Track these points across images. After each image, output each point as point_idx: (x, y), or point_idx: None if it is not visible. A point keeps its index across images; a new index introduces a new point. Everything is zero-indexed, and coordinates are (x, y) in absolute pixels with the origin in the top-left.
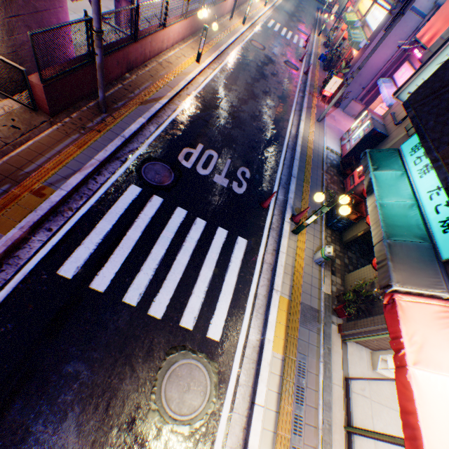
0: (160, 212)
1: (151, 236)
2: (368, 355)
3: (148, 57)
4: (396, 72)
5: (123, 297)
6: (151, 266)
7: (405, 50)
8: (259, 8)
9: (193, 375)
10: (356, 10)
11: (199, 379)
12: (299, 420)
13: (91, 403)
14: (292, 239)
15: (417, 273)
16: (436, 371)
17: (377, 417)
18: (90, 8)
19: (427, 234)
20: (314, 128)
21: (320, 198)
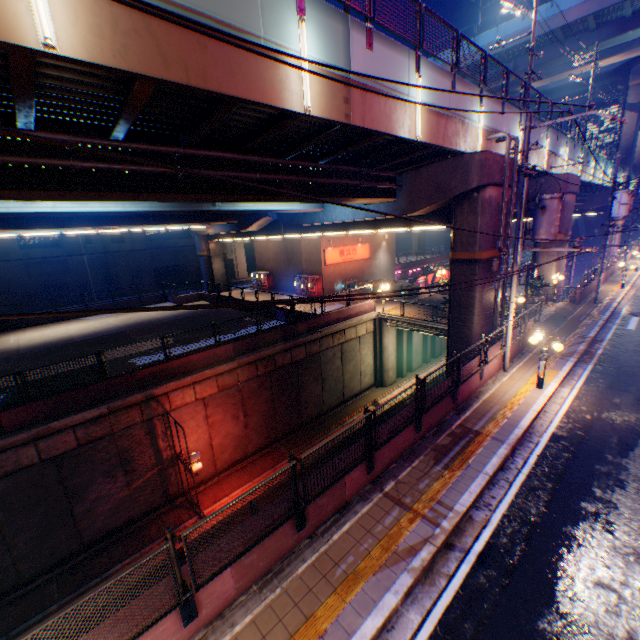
0: None
1: None
2: None
3: (592, 290)
4: None
5: None
6: None
7: None
8: (638, 263)
9: None
10: None
11: None
12: None
13: None
14: None
15: None
16: None
17: None
18: None
19: None
20: None
21: None
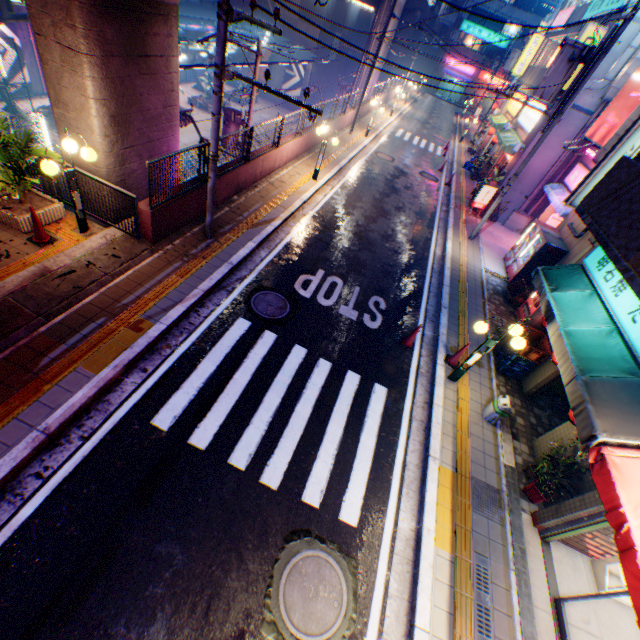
0: (273, 350)
1: (263, 380)
2: (587, 565)
3: (258, 178)
4: (567, 176)
5: (228, 458)
6: (263, 419)
7: (573, 151)
8: (384, 118)
9: (323, 575)
10: (505, 112)
11: (331, 582)
12: None
13: (186, 601)
14: (450, 388)
15: (631, 419)
16: None
17: None
18: (189, 133)
19: (637, 367)
20: (466, 247)
21: (483, 328)
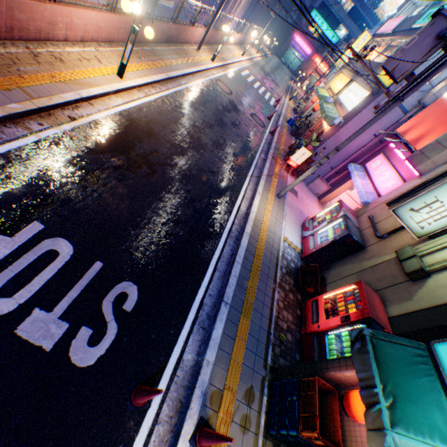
0: None
1: None
2: None
3: (3, 33)
4: (370, 161)
5: None
6: None
7: (381, 141)
8: (236, 55)
9: None
10: (328, 88)
11: None
12: None
13: None
14: None
15: None
16: None
17: None
18: None
19: None
20: (272, 206)
21: None
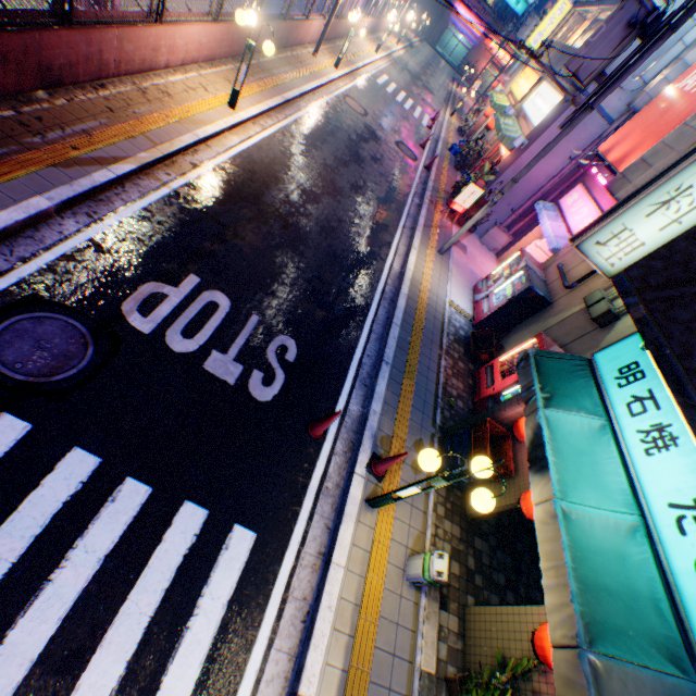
0: (5, 468)
1: None
2: None
3: (112, 70)
4: (564, 197)
5: None
6: None
7: (579, 166)
8: (368, 53)
9: None
10: (508, 92)
11: None
12: None
13: None
14: (366, 521)
15: None
16: None
17: None
18: None
19: (683, 641)
20: (433, 265)
21: (433, 466)
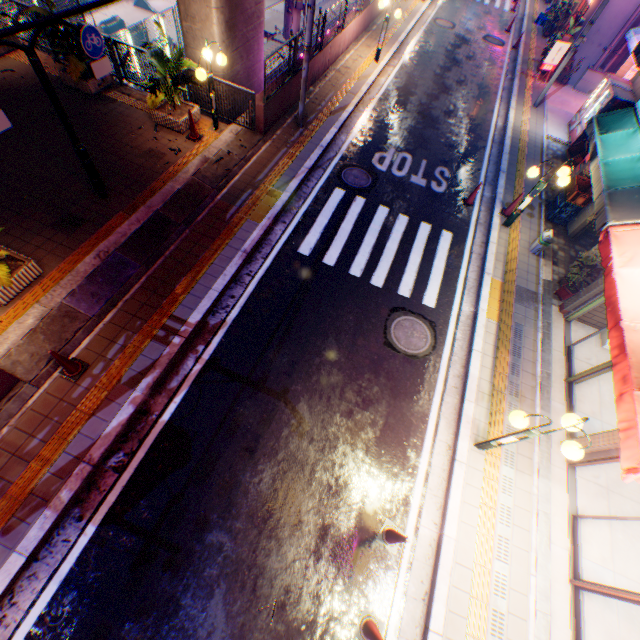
0: (364, 210)
1: (361, 229)
2: (596, 335)
3: (327, 67)
4: None
5: (348, 271)
6: (365, 251)
7: None
8: None
9: (415, 328)
10: None
11: (420, 331)
12: (515, 367)
13: (342, 332)
14: (503, 232)
15: (635, 211)
16: (639, 267)
17: (604, 382)
18: None
19: None
20: (529, 116)
21: (534, 173)
